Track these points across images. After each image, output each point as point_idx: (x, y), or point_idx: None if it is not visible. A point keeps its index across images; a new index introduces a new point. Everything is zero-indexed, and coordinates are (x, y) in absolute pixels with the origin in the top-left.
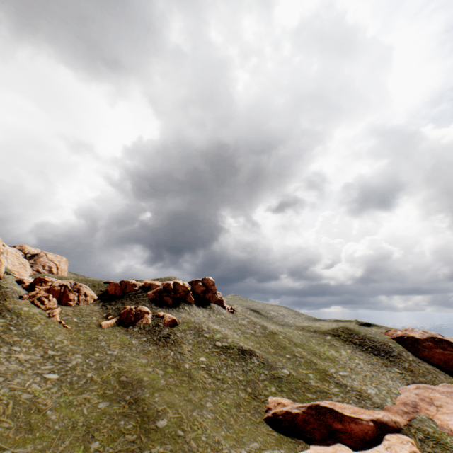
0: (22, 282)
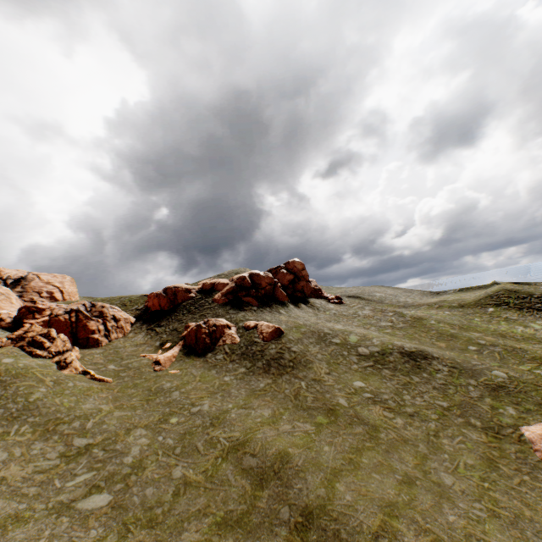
0: None
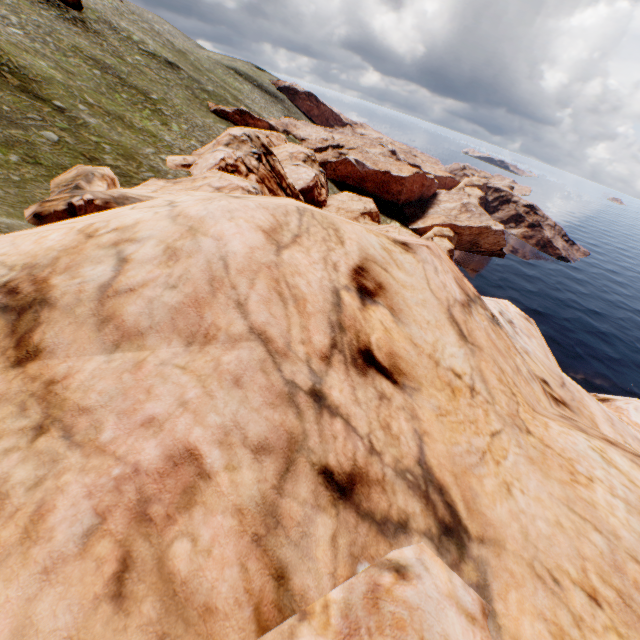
0: None
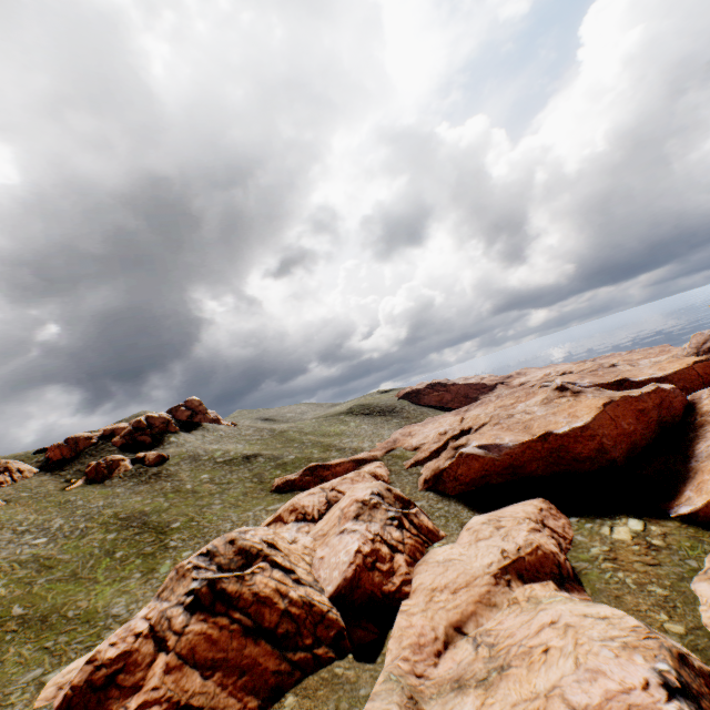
0: None
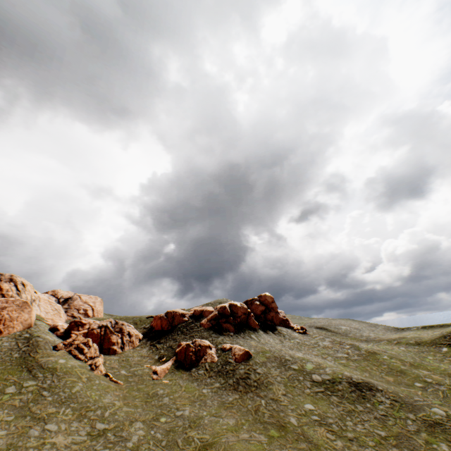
0: (55, 328)
